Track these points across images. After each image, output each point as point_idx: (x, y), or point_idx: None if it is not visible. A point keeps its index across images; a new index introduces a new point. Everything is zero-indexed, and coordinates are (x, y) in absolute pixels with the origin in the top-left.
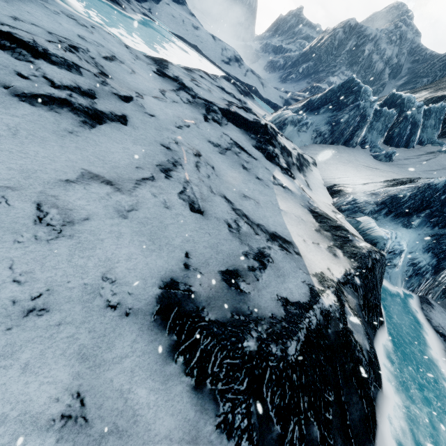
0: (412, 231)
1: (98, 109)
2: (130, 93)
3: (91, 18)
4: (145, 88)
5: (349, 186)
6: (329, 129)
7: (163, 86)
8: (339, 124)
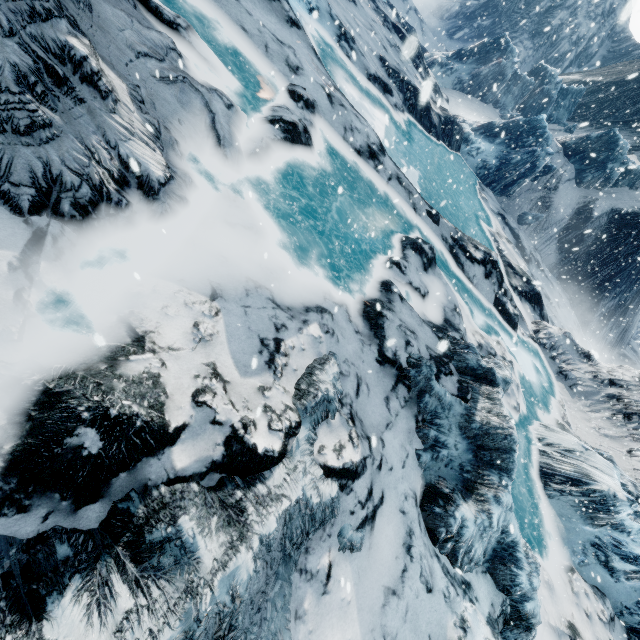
0: (493, 146)
1: None
2: None
3: None
4: None
5: (466, 118)
6: (469, 79)
7: None
8: (479, 76)
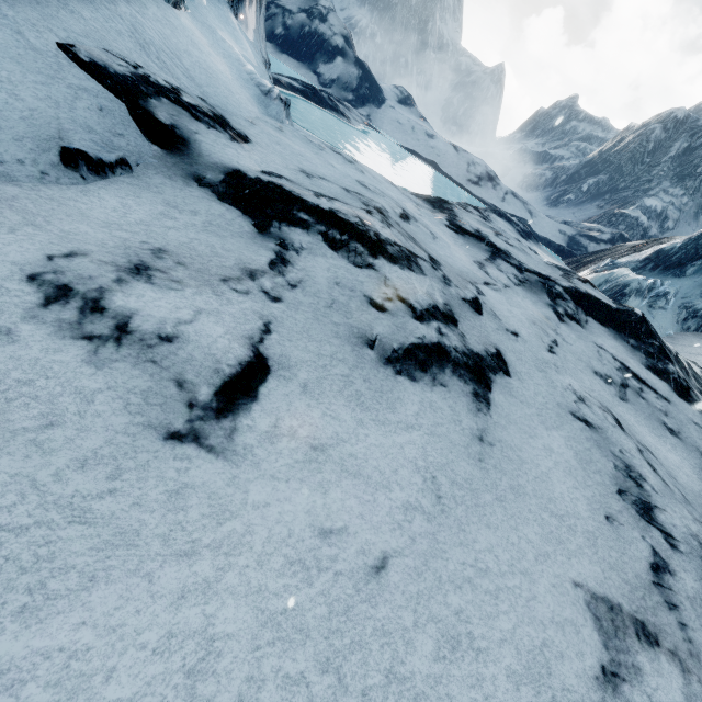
0: None
1: (473, 349)
2: (470, 289)
3: (329, 141)
4: (464, 267)
5: None
6: None
7: (472, 254)
8: None
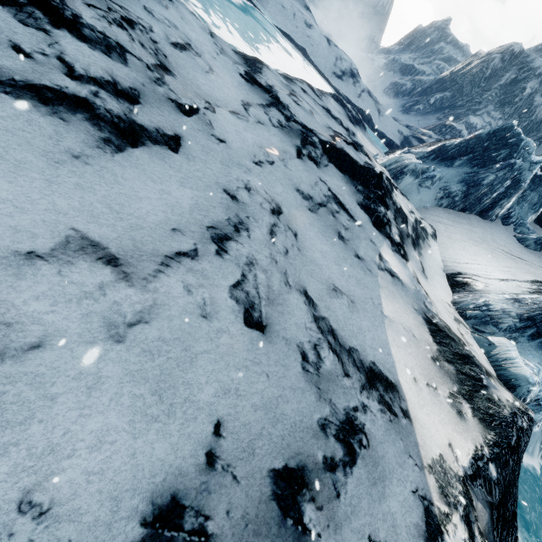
0: None
1: (137, 121)
2: (197, 102)
3: None
4: (221, 97)
5: (480, 279)
6: (463, 190)
7: (248, 97)
8: (479, 186)
